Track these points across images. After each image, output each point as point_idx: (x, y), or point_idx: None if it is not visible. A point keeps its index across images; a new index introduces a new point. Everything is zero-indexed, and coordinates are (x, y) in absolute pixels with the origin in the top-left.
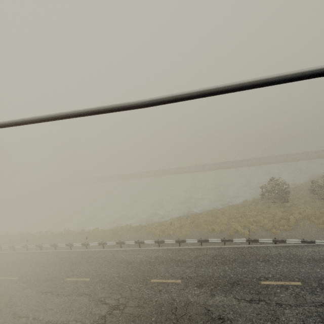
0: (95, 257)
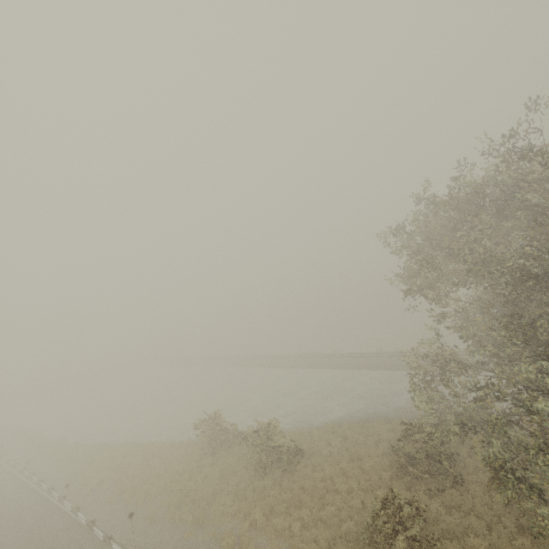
0: None
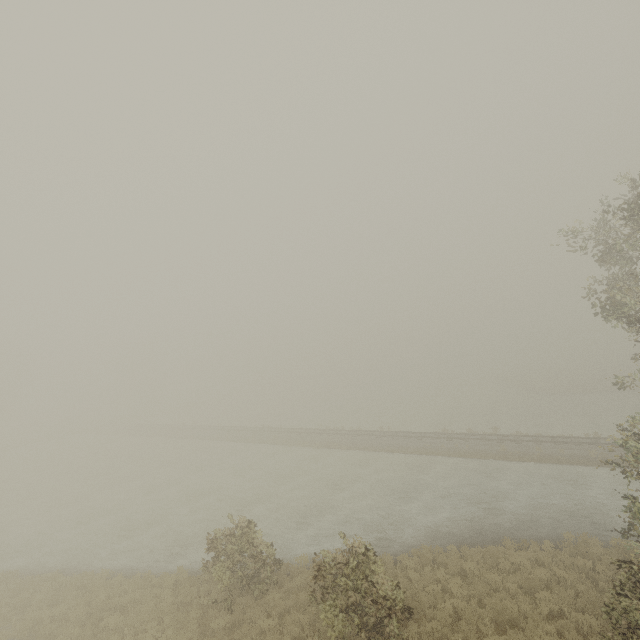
0: None
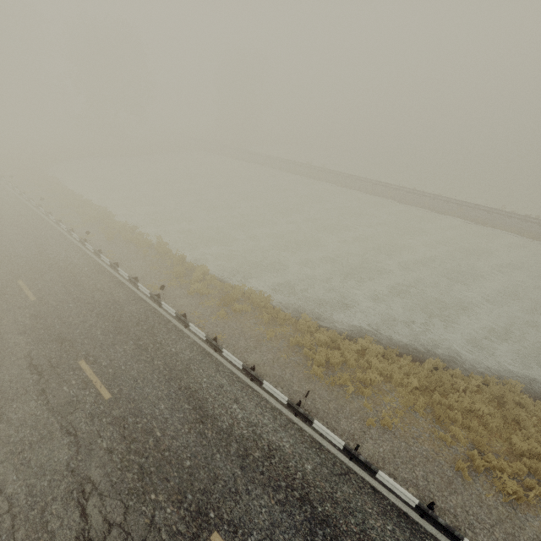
0: (157, 340)
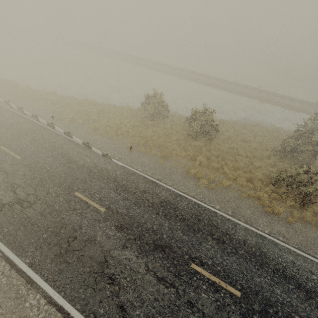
0: None
